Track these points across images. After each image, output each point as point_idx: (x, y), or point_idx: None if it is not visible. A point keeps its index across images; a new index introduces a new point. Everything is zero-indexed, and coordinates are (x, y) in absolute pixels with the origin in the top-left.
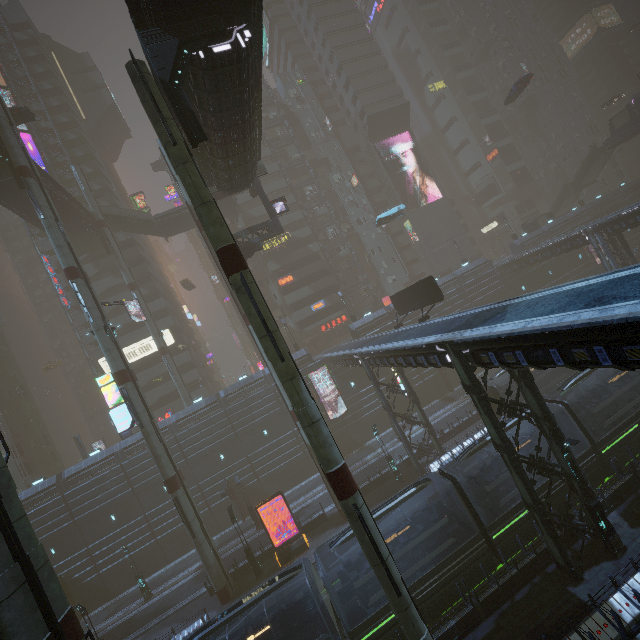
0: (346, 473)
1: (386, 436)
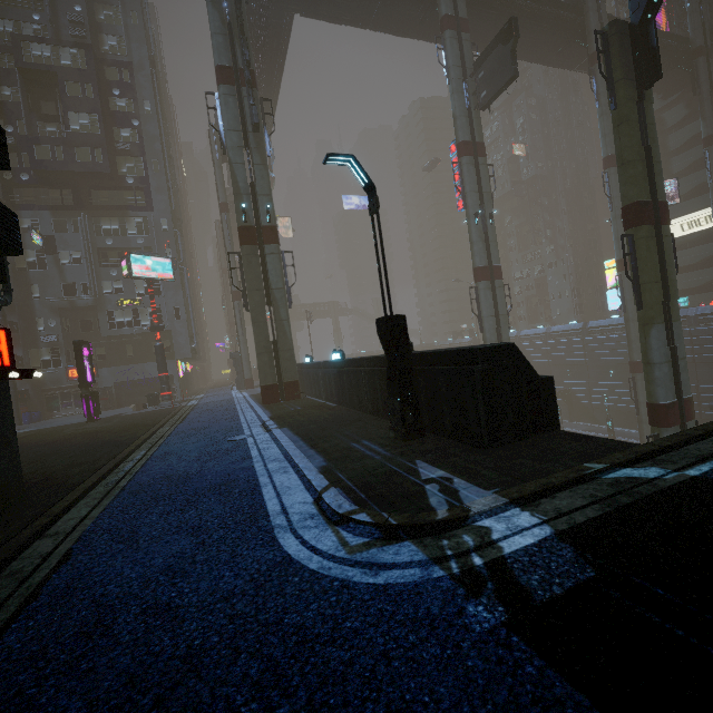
0: (661, 411)
1: None
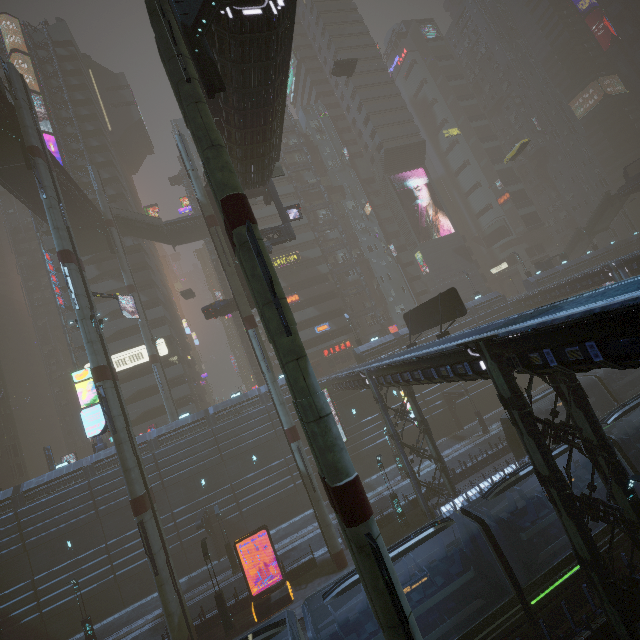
0: (359, 489)
1: (388, 474)
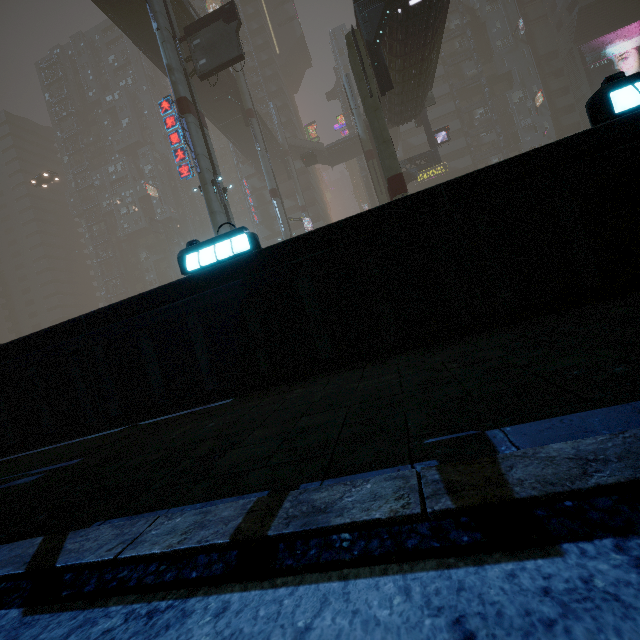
0: None
1: None
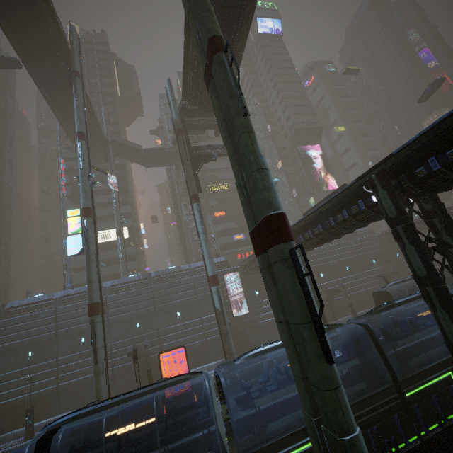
0: (286, 221)
1: None
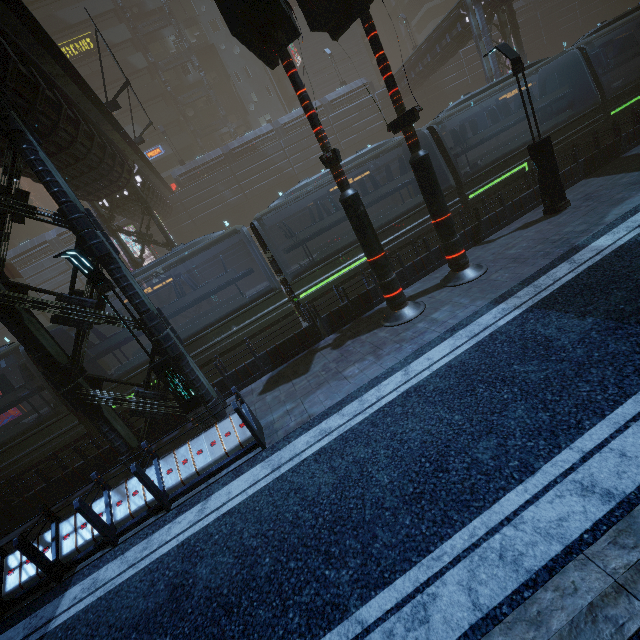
0: None
1: None
